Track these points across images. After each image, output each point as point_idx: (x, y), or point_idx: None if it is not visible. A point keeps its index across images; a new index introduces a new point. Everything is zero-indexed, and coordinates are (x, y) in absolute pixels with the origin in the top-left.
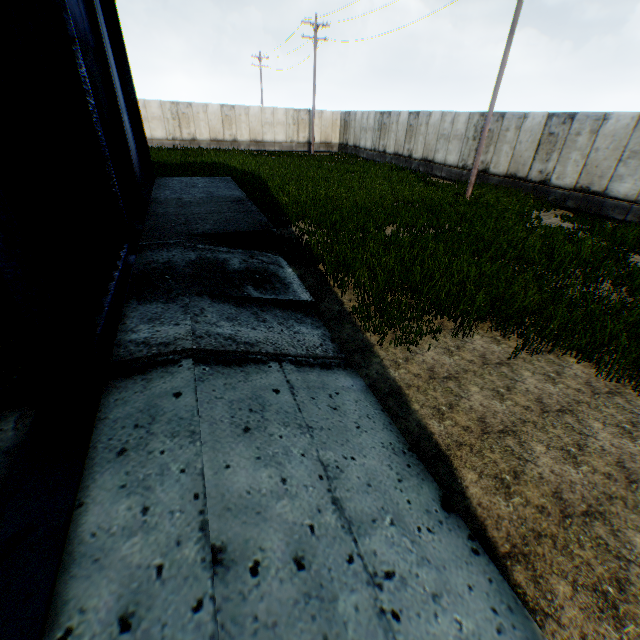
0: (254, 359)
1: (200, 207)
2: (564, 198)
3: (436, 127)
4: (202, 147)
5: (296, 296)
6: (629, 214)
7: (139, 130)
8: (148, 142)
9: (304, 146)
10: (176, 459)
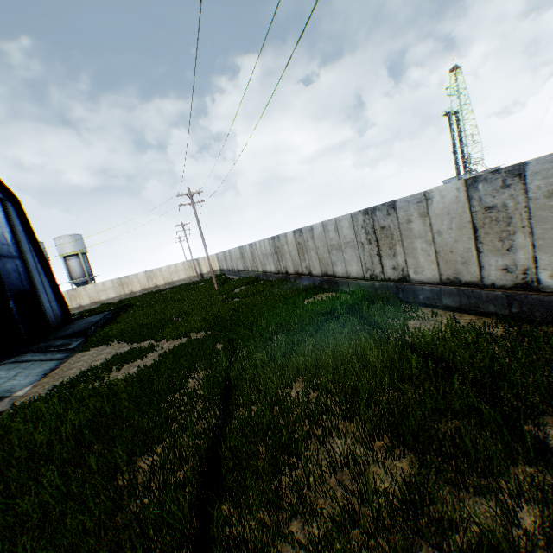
0: (30, 361)
1: (72, 329)
2: (263, 276)
3: (234, 255)
4: (136, 295)
5: (69, 347)
6: (272, 278)
7: (65, 305)
8: (107, 301)
9: (198, 276)
10: None
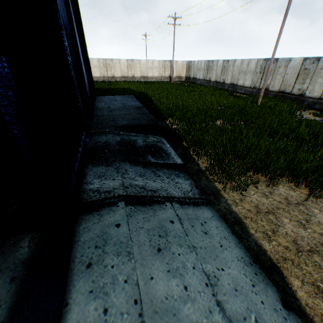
0: (157, 200)
1: (119, 111)
2: (313, 103)
3: (238, 67)
4: (117, 80)
5: (174, 161)
6: None
7: (89, 73)
8: None
9: (167, 78)
10: (121, 272)
